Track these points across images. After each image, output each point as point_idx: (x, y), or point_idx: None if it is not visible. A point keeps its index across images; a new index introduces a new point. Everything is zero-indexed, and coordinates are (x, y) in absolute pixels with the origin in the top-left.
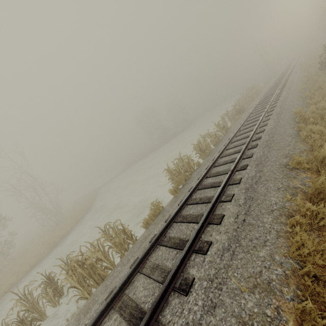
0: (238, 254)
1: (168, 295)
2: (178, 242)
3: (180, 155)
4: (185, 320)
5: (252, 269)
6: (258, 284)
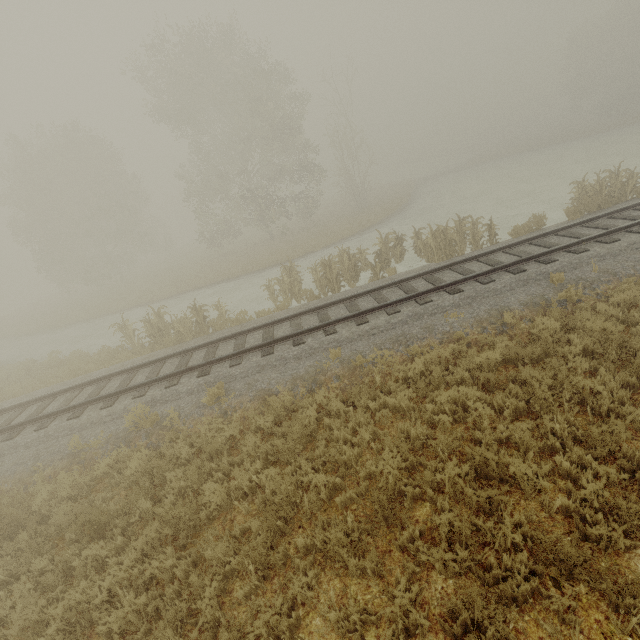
0: (606, 261)
1: (531, 261)
2: (553, 245)
3: (619, 166)
4: (539, 270)
5: (611, 267)
6: (607, 271)
